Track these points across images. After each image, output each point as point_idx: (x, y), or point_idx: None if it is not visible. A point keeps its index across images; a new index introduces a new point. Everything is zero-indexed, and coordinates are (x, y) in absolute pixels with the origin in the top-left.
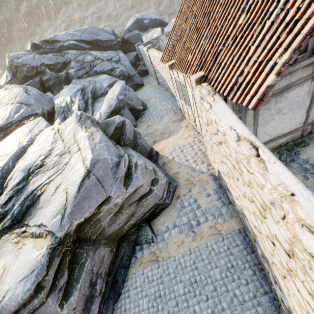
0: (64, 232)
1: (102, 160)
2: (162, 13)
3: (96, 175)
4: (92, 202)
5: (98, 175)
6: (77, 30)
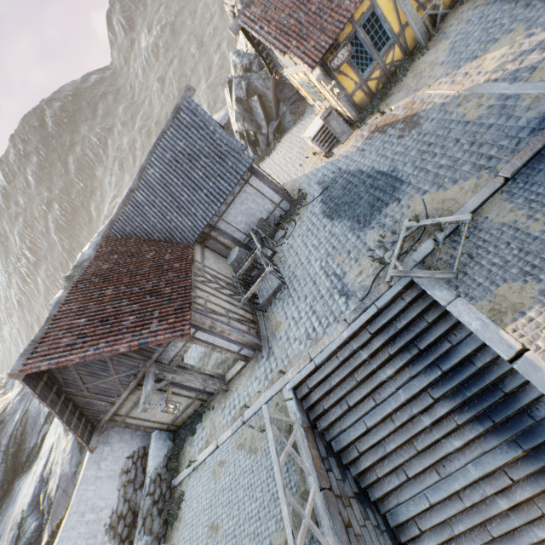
0: (51, 531)
1: (65, 474)
2: (214, 88)
3: (63, 487)
4: (62, 507)
5: (63, 487)
6: (100, 232)
